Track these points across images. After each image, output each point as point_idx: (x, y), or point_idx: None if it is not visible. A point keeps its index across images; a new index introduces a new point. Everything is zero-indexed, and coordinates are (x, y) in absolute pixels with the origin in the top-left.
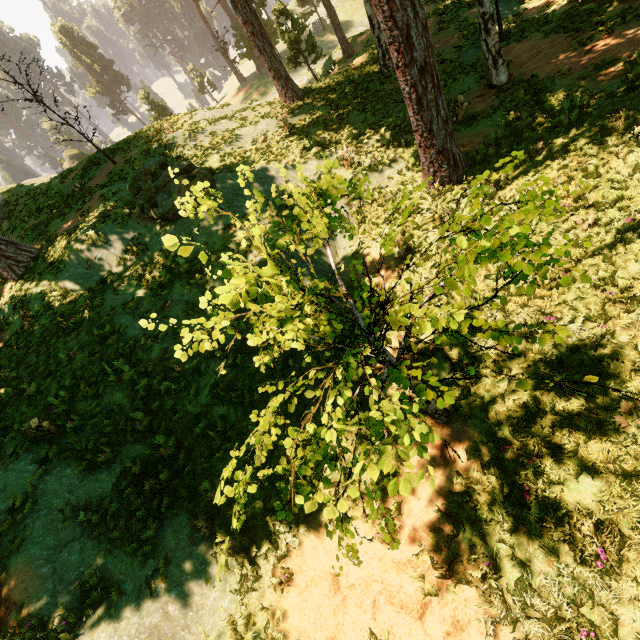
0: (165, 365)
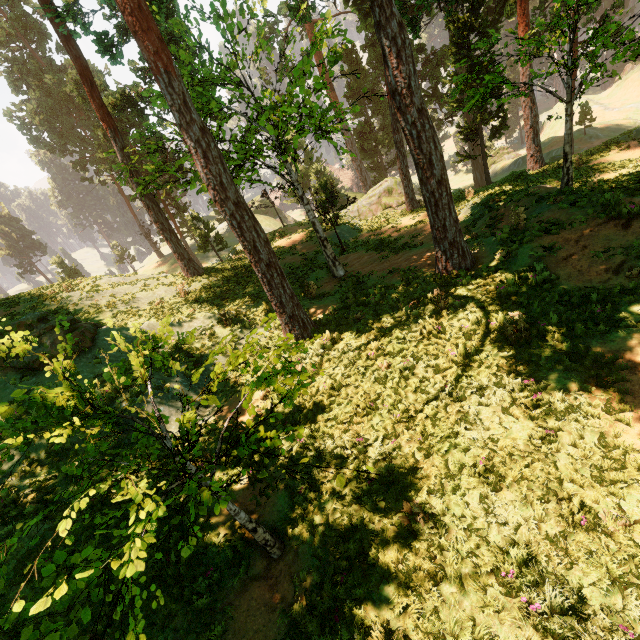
0: None
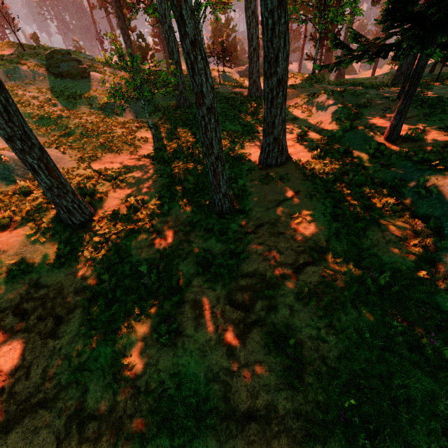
0: (54, 112)
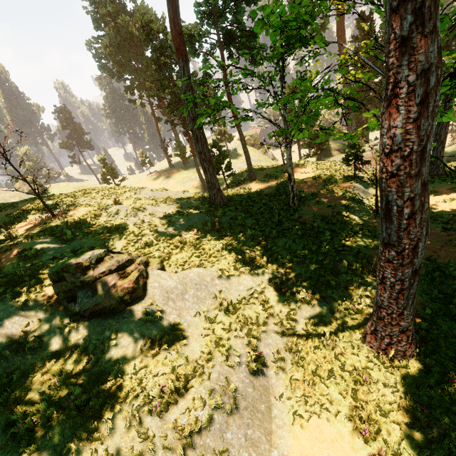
0: None
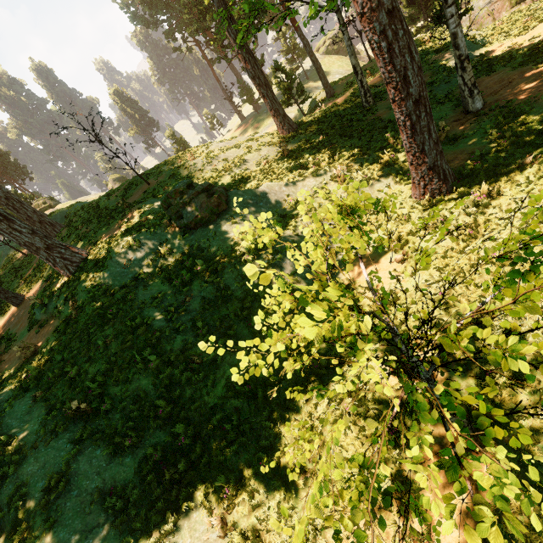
0: (186, 356)
